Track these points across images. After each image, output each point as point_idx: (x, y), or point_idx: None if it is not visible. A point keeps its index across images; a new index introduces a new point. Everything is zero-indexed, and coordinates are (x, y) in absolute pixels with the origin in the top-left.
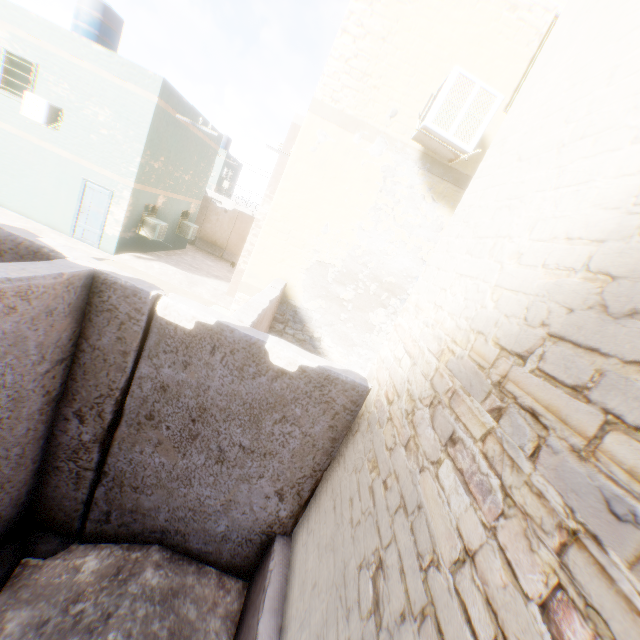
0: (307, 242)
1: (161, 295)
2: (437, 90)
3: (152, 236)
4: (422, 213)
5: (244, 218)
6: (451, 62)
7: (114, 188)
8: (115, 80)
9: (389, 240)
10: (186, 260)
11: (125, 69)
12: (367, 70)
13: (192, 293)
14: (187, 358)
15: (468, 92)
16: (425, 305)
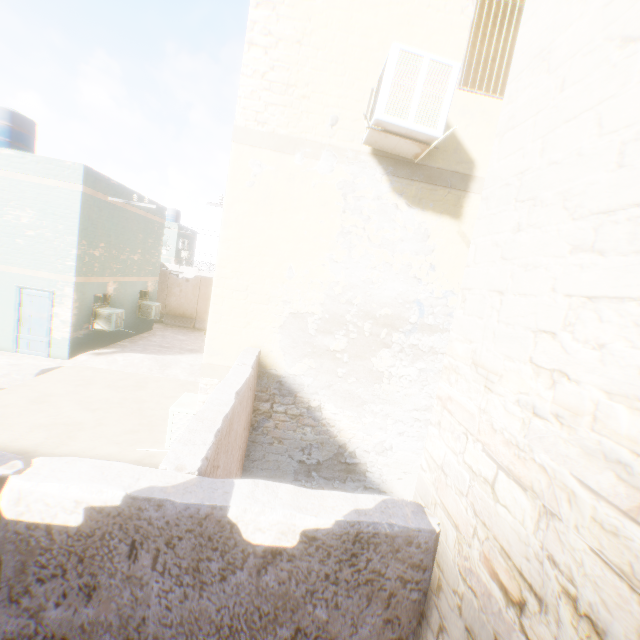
0: (272, 294)
1: (8, 475)
2: (377, 82)
3: (109, 327)
4: (400, 224)
5: (208, 282)
6: (383, 50)
7: (54, 288)
8: (33, 178)
9: (370, 266)
10: (155, 342)
11: (41, 165)
12: (289, 80)
13: (165, 378)
14: (88, 578)
15: (417, 69)
16: (502, 365)
